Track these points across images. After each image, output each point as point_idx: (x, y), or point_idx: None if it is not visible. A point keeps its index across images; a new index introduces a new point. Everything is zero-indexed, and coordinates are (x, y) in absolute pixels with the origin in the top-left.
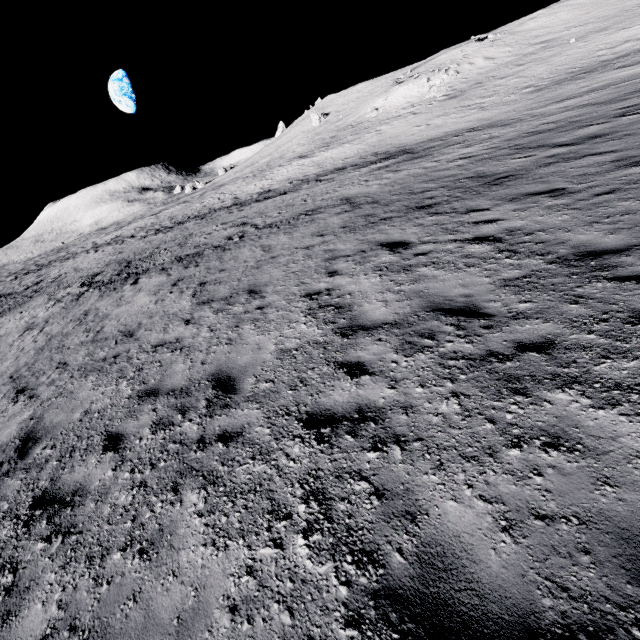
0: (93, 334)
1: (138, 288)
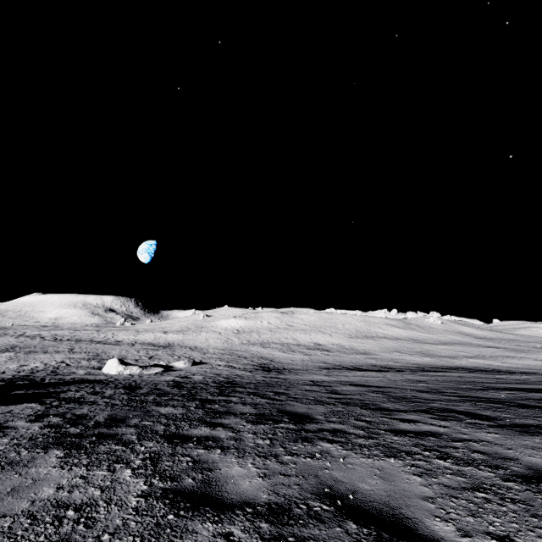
0: None
1: (1, 354)
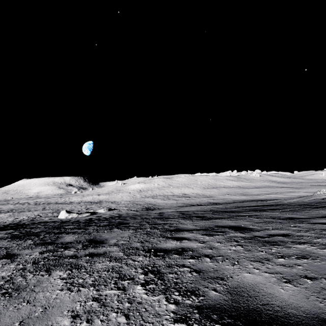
0: None
1: (4, 214)
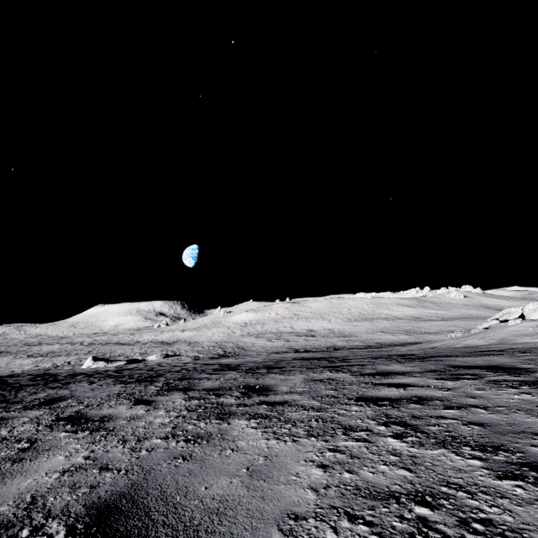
0: (6, 364)
1: (33, 359)
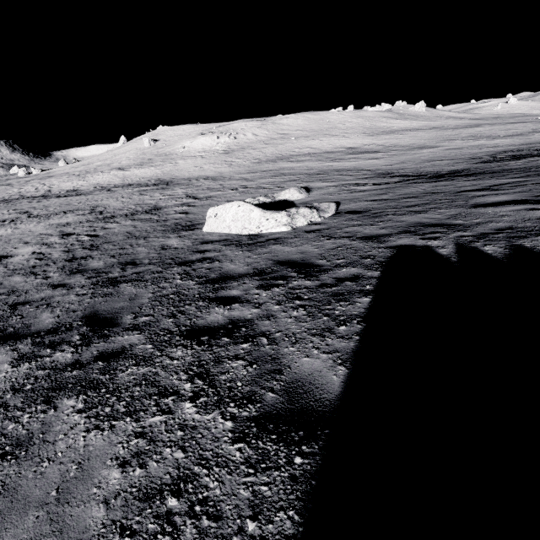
0: None
1: None
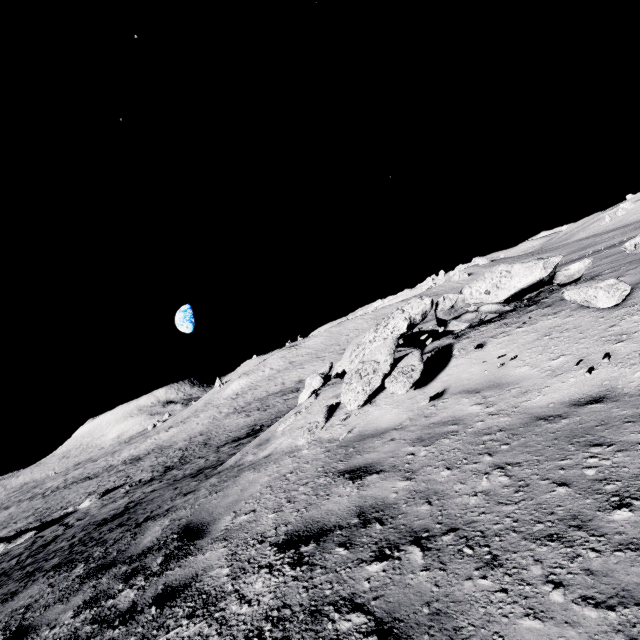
0: None
1: None
